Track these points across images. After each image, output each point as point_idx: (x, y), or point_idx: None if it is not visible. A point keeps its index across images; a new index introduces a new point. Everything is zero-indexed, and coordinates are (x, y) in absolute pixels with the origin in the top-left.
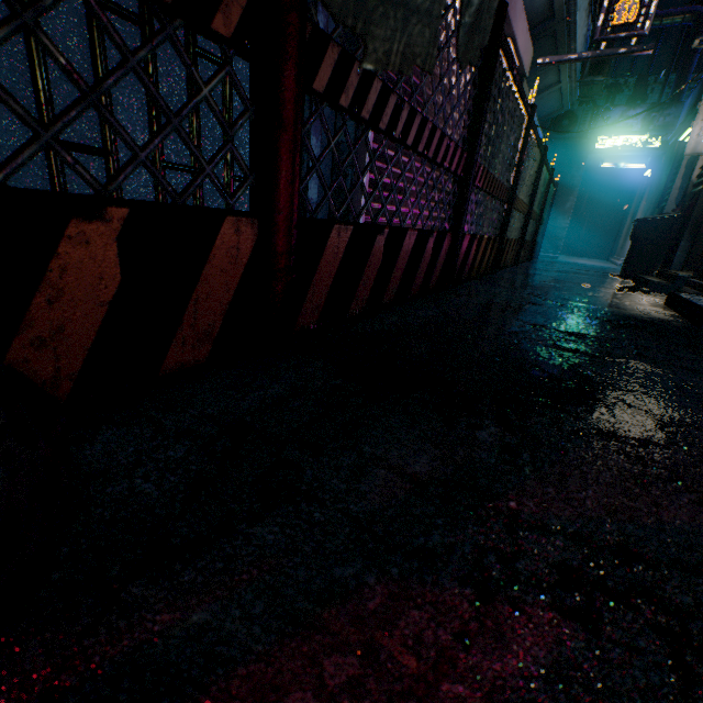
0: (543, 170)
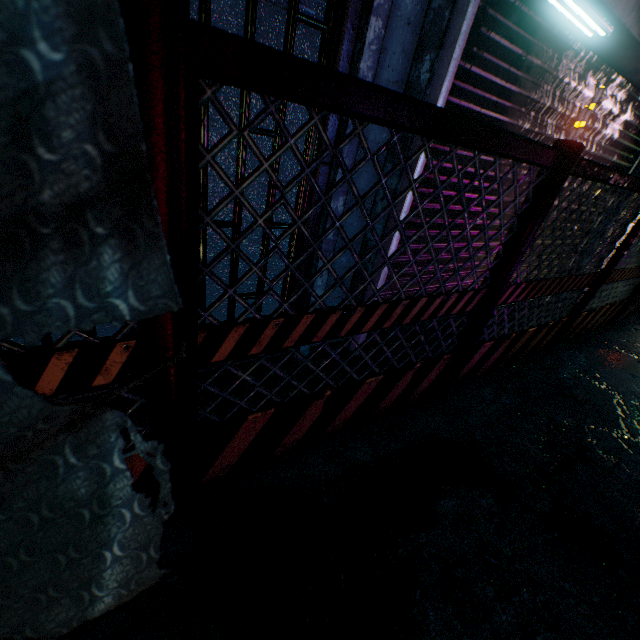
0: None
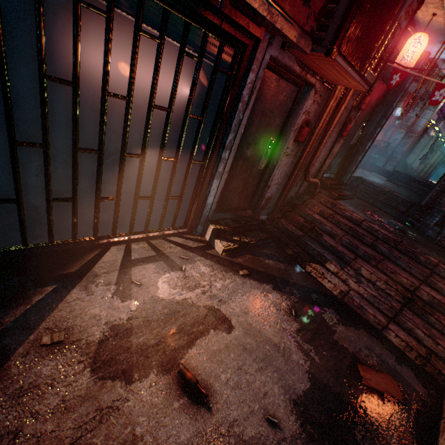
0: (440, 156)
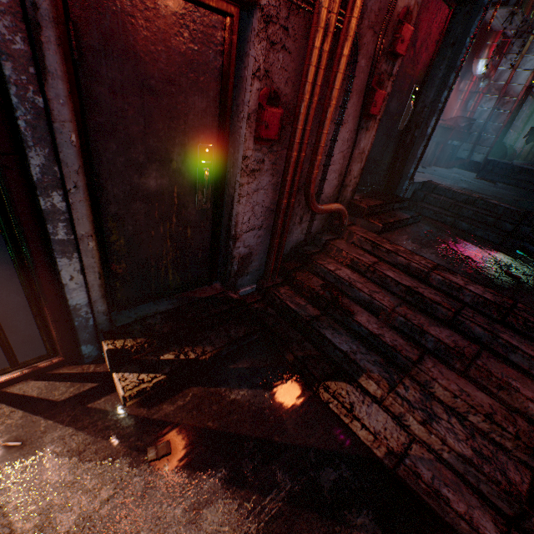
0: None
